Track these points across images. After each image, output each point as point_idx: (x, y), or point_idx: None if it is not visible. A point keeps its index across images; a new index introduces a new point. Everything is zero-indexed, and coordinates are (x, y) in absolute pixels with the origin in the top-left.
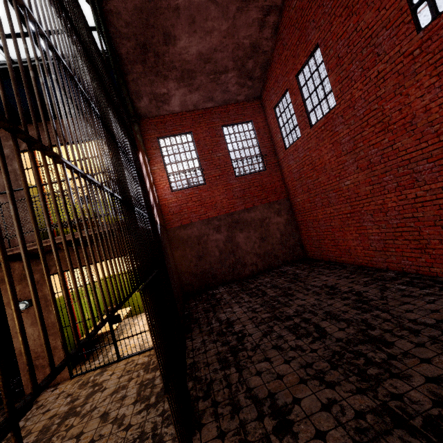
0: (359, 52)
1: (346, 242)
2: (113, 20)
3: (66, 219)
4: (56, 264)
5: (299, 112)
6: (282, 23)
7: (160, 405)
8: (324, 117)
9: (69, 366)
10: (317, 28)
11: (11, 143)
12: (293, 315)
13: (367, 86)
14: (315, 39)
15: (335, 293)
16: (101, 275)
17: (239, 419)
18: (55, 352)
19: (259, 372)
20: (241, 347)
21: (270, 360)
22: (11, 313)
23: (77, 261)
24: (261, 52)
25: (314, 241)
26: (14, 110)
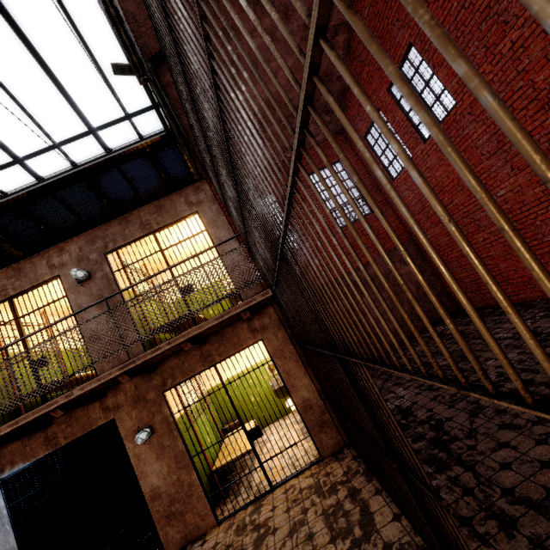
0: (475, 30)
1: (521, 272)
2: (172, 91)
3: (184, 311)
4: (394, 271)
5: (402, 130)
6: (354, 40)
7: (374, 537)
8: (442, 123)
9: (212, 507)
10: (405, 26)
11: (97, 246)
12: (499, 380)
13: (500, 64)
14: (405, 39)
15: (544, 339)
16: (207, 386)
17: (524, 537)
18: (191, 491)
19: (505, 464)
20: (448, 437)
21: (510, 444)
22: (131, 448)
23: (371, 284)
24: (335, 79)
25: (467, 284)
26: (81, 218)
